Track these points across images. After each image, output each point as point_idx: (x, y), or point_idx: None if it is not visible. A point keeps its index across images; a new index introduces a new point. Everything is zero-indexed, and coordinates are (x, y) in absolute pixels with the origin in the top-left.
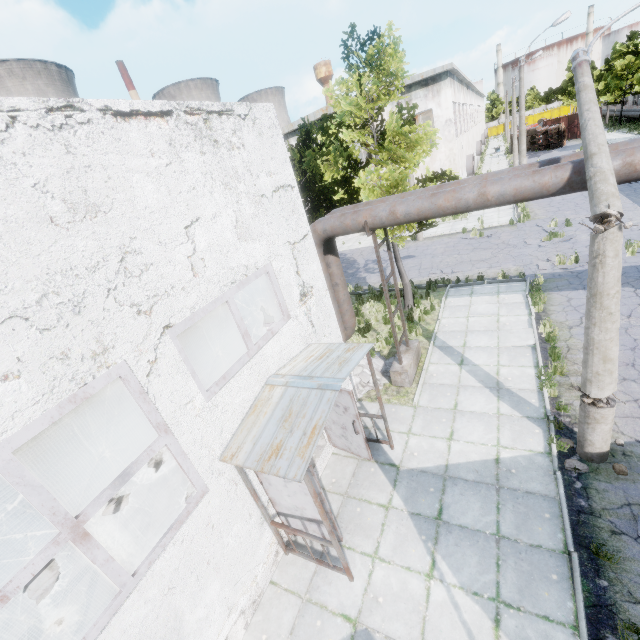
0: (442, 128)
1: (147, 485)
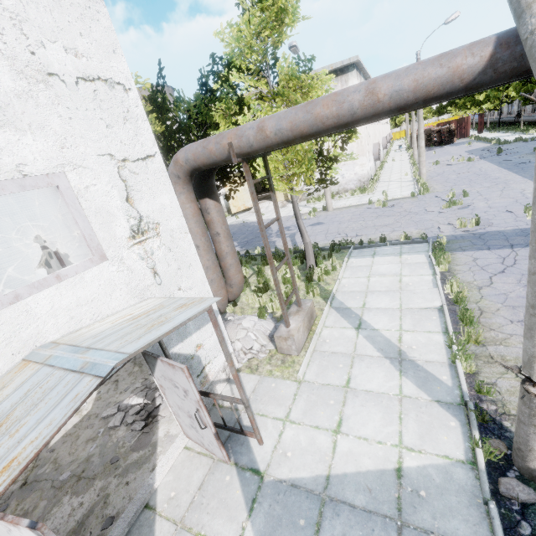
0: None
1: None
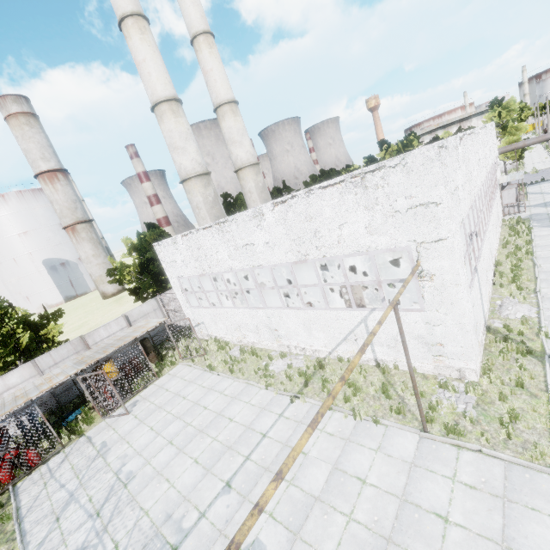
0: None
1: None
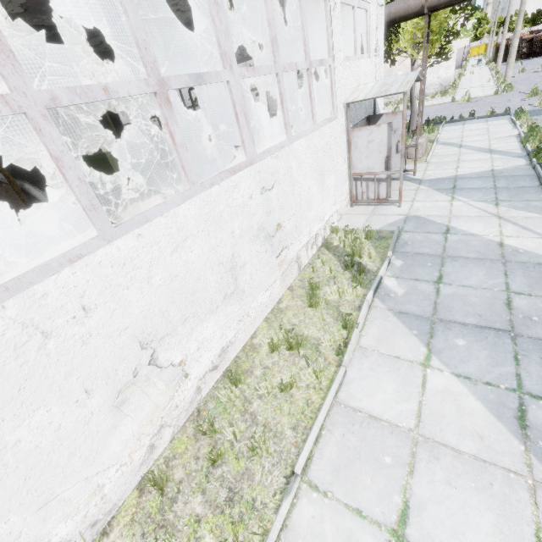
0: None
1: None
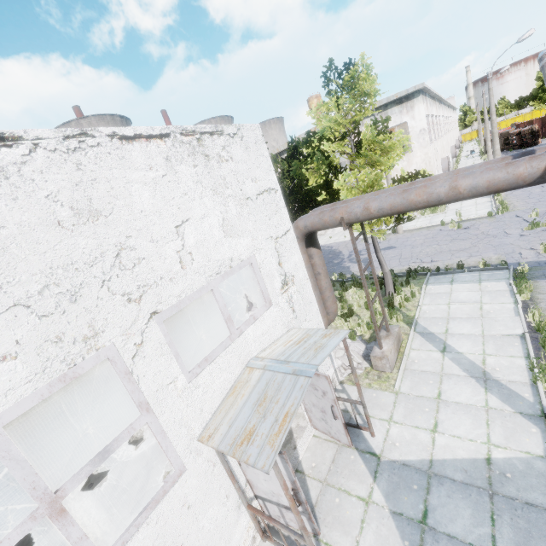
0: (417, 136)
1: (149, 451)
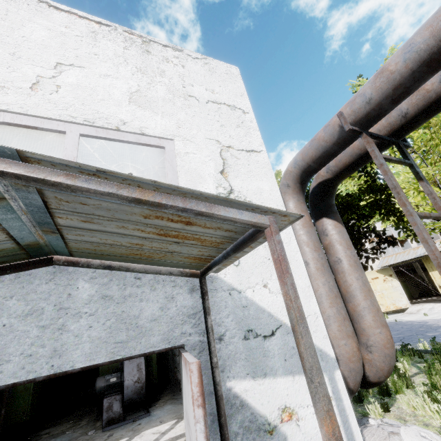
0: None
1: None
